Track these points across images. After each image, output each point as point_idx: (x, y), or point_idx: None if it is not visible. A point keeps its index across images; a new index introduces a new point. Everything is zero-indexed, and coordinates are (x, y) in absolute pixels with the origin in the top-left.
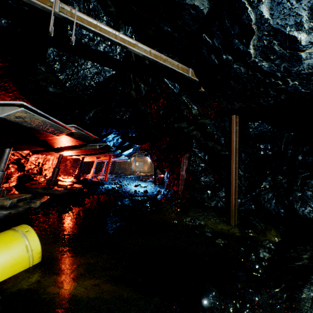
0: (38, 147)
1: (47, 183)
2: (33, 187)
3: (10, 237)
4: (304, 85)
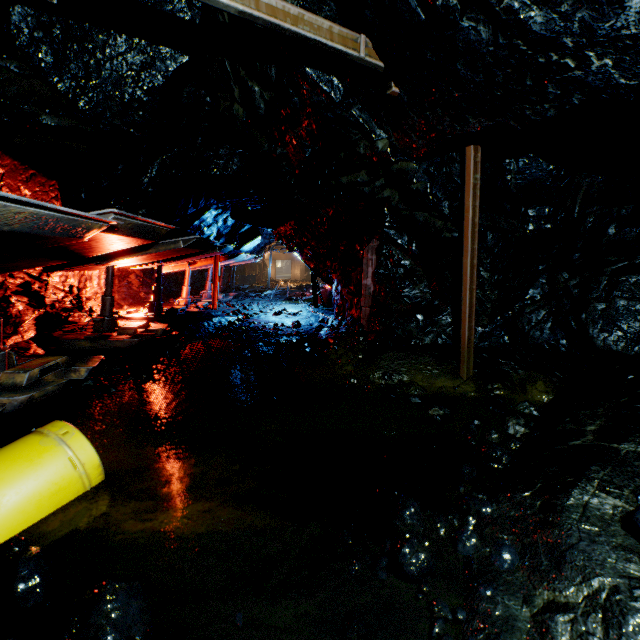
0: (53, 261)
1: (95, 328)
2: (68, 339)
3: (36, 448)
4: (626, 68)
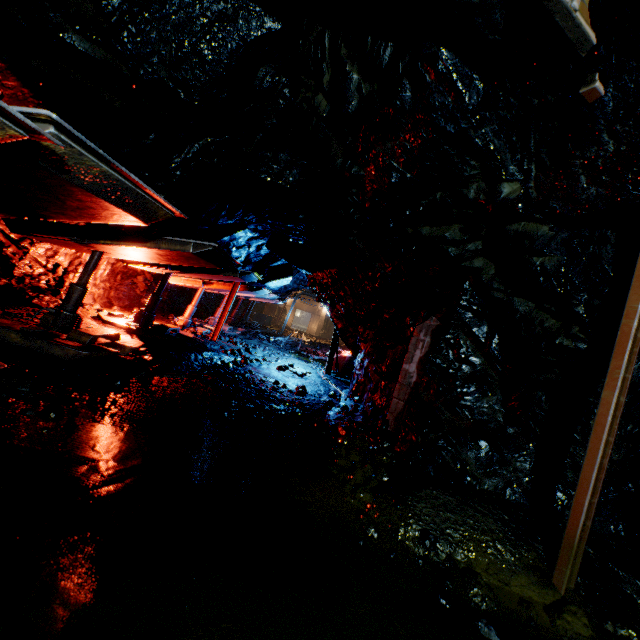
0: None
1: (43, 321)
2: None
3: None
4: None
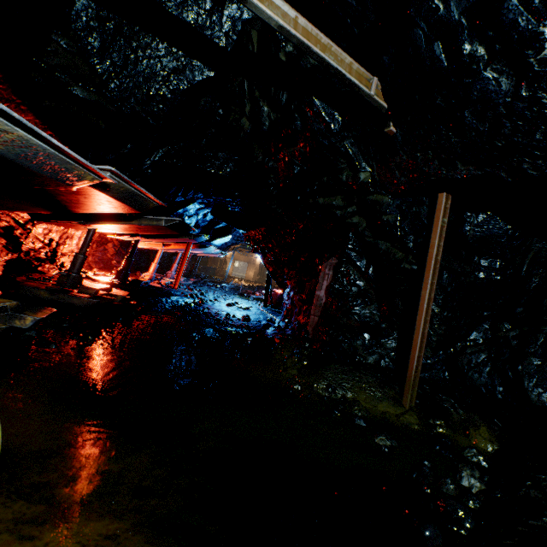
0: (38, 207)
1: (59, 281)
2: (29, 286)
3: None
4: None
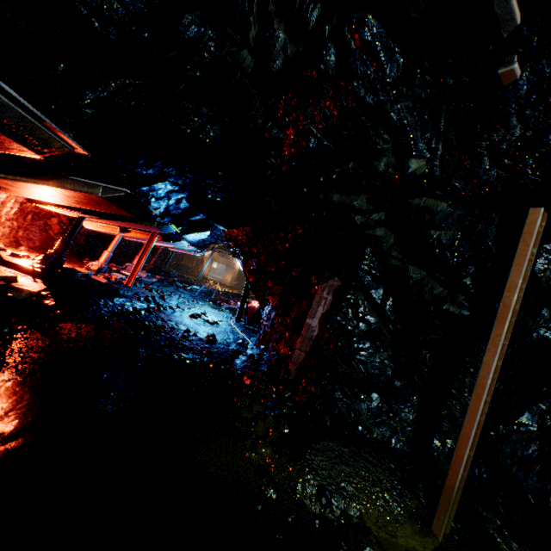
0: None
1: None
2: None
3: None
4: None
